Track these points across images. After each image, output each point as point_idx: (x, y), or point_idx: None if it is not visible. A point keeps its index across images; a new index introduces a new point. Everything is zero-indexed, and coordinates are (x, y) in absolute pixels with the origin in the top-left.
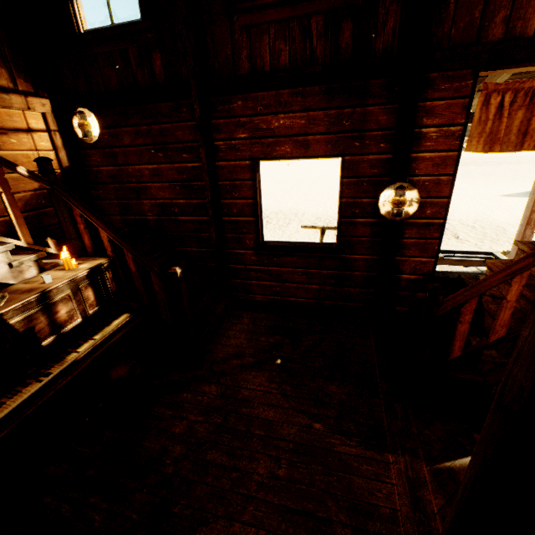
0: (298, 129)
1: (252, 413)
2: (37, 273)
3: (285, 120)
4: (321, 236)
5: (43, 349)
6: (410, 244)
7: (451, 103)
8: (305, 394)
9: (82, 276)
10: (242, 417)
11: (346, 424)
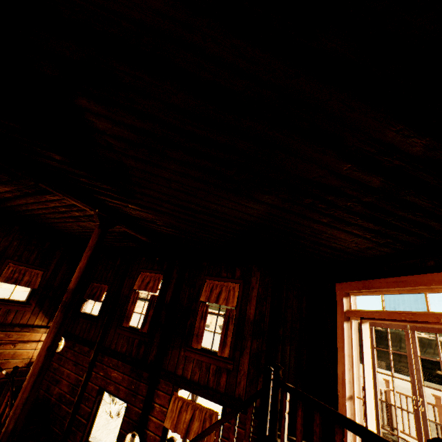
0: (118, 380)
1: None
2: None
3: (116, 374)
4: None
5: None
6: None
7: (165, 395)
8: None
9: None
10: None
11: None
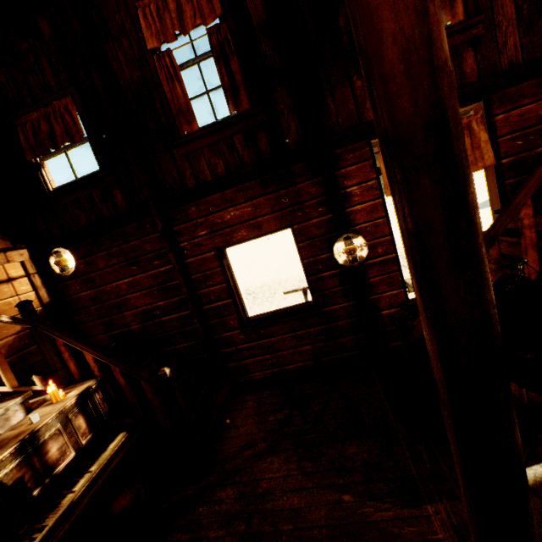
0: (247, 216)
1: (275, 506)
2: (24, 416)
3: (235, 212)
4: (304, 296)
5: (35, 499)
6: (376, 282)
7: (360, 166)
8: (326, 466)
9: (71, 404)
10: (266, 515)
11: (375, 485)
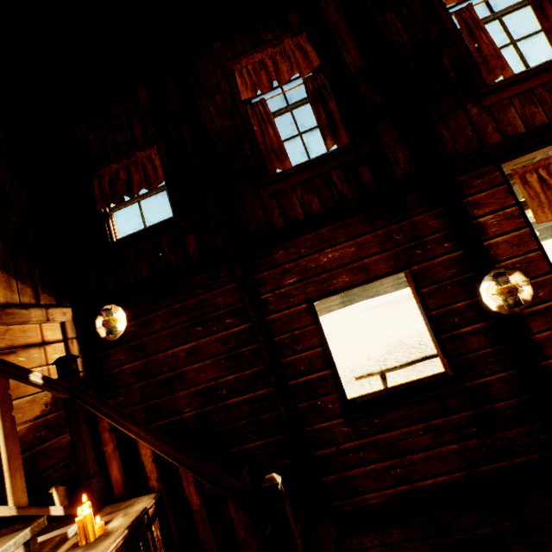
0: (349, 257)
1: None
2: None
3: (333, 253)
4: (383, 382)
5: None
6: (545, 339)
7: (492, 192)
8: None
9: (113, 550)
10: None
11: None
